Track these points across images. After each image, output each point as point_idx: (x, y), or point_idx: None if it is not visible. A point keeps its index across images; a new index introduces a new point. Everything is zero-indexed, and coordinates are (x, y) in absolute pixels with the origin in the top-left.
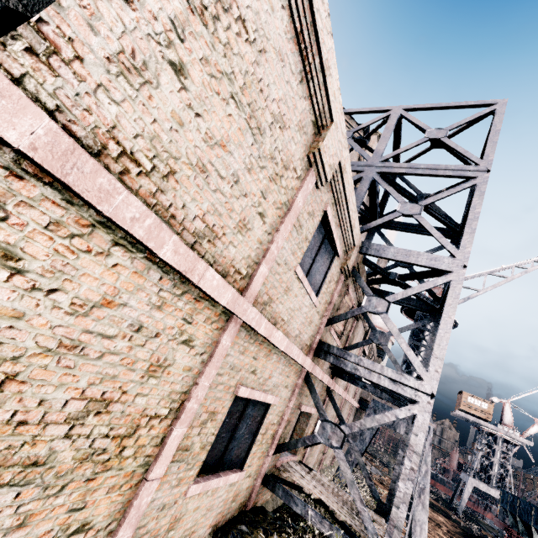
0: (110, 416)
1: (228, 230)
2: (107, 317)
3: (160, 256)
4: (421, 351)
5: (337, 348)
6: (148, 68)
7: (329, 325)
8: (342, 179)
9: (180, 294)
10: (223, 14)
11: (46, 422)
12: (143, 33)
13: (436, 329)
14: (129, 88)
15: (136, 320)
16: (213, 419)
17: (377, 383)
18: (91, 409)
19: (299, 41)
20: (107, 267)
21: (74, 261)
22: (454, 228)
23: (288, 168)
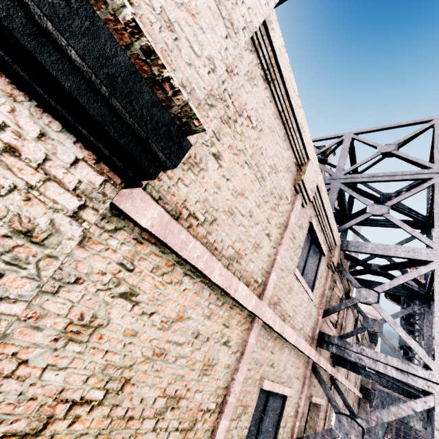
0: (179, 411)
1: (248, 251)
2: (179, 329)
3: (212, 279)
4: (416, 336)
5: (337, 338)
6: (202, 161)
7: (325, 316)
8: (320, 196)
9: (221, 305)
10: (238, 118)
11: (143, 417)
12: (199, 143)
13: (428, 314)
14: (192, 175)
15: (195, 329)
16: (245, 412)
17: (385, 373)
18: (168, 405)
19: (282, 117)
20: (180, 292)
21: (163, 290)
22: (421, 219)
23: (282, 198)
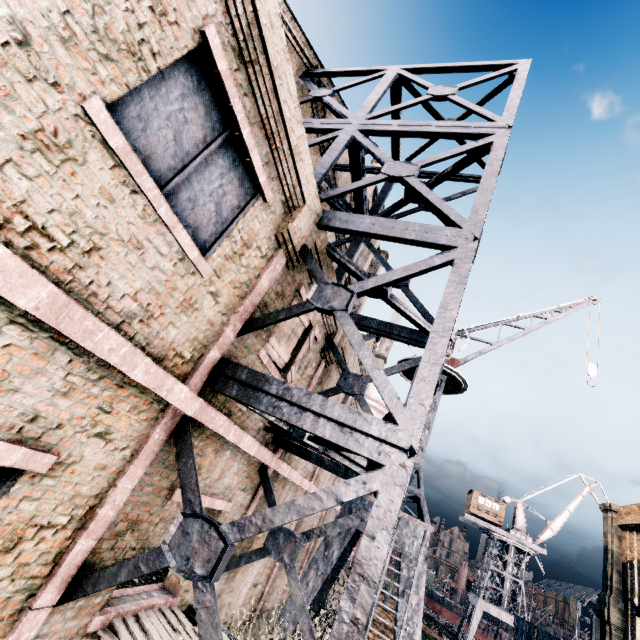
0: None
1: None
2: None
3: None
4: None
5: (250, 370)
6: None
7: (245, 333)
8: None
9: None
10: None
11: None
12: None
13: None
14: None
15: None
16: None
17: (311, 432)
18: None
19: None
20: None
21: None
22: None
23: None
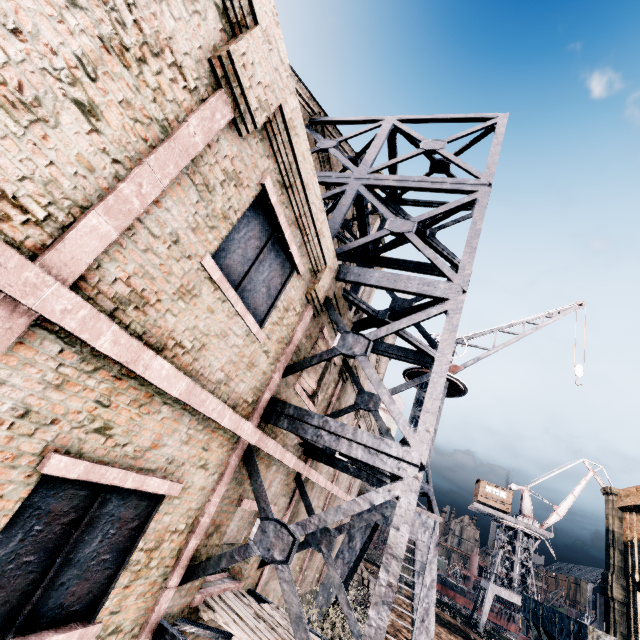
0: None
1: None
2: None
3: None
4: None
5: (295, 407)
6: None
7: (287, 376)
8: (291, 143)
9: None
10: None
11: None
12: None
13: None
14: None
15: None
16: None
17: (347, 454)
18: None
19: None
20: None
21: None
22: (457, 264)
23: (160, 56)
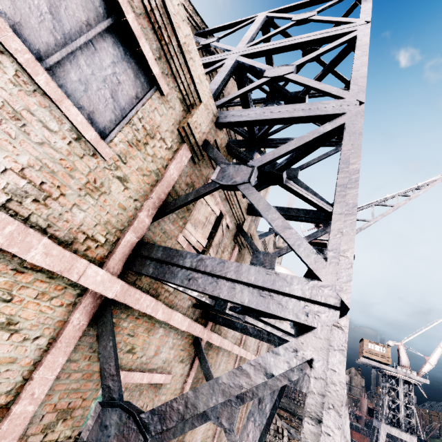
0: None
1: None
2: None
3: None
4: None
5: (164, 248)
6: None
7: (159, 218)
8: None
9: None
10: None
11: None
12: None
13: None
14: None
15: None
16: None
17: (229, 300)
18: None
19: None
20: None
21: None
22: None
23: None
